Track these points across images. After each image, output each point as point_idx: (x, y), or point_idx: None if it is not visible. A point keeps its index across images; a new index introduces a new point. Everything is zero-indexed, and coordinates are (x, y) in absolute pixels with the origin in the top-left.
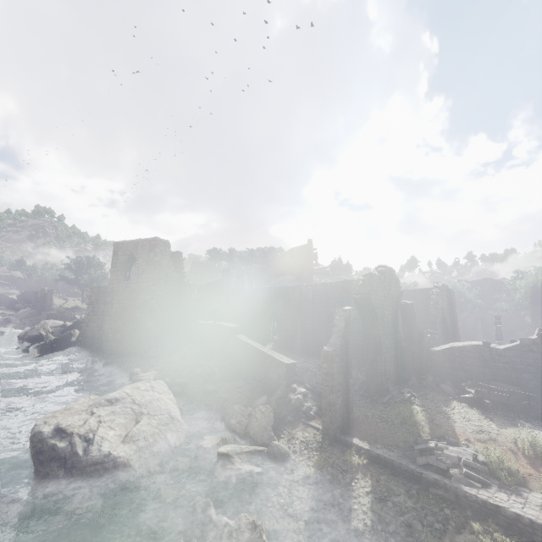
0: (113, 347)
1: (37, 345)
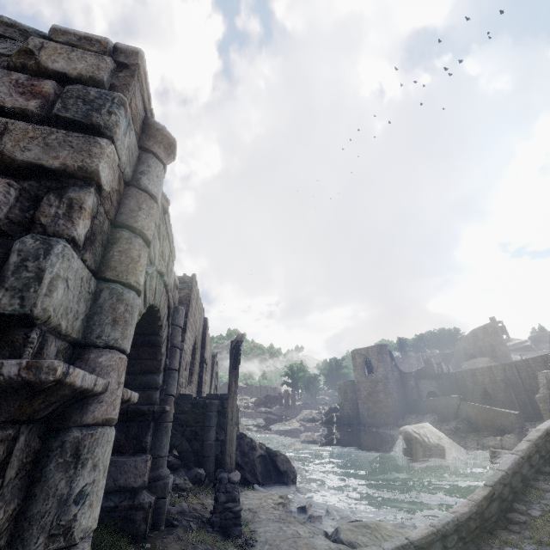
0: (370, 421)
1: (318, 423)
